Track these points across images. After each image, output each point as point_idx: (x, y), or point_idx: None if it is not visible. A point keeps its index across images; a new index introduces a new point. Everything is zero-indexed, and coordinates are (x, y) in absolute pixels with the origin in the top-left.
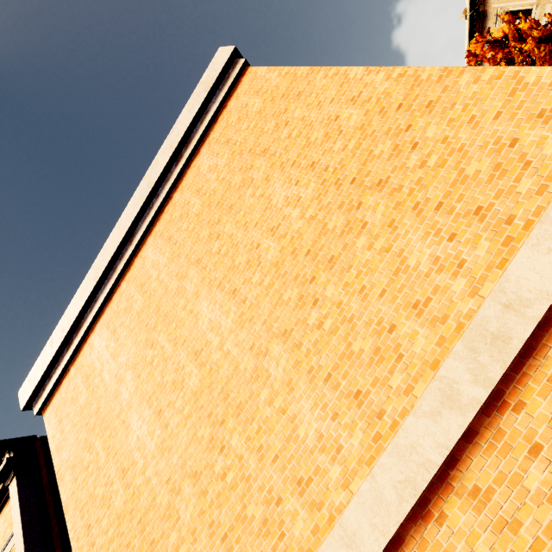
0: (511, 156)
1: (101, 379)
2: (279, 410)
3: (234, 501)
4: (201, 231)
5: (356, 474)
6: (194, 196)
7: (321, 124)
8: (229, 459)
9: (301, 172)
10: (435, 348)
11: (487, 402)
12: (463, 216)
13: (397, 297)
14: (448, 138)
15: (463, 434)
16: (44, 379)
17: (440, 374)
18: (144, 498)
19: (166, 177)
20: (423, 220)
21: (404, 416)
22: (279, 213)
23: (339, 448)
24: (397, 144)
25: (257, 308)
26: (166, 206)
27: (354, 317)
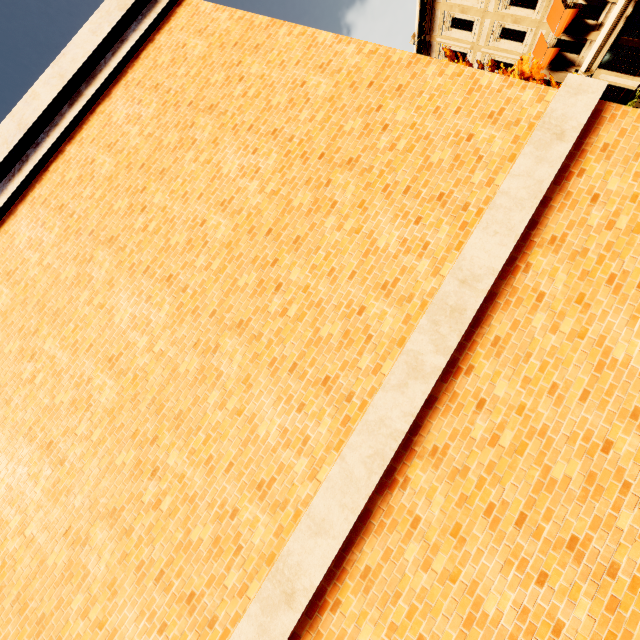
0: (468, 149)
1: None
2: (234, 412)
3: (173, 530)
4: (115, 200)
5: (324, 462)
6: (103, 152)
7: (284, 87)
8: (166, 482)
9: (260, 139)
10: (402, 326)
11: (445, 370)
12: (428, 201)
13: (367, 278)
14: (416, 124)
15: (425, 402)
16: None
17: (407, 348)
18: (24, 565)
19: (51, 119)
20: (393, 202)
21: (373, 394)
22: (231, 184)
23: (306, 439)
24: (368, 123)
25: (203, 297)
26: (52, 162)
27: (323, 301)
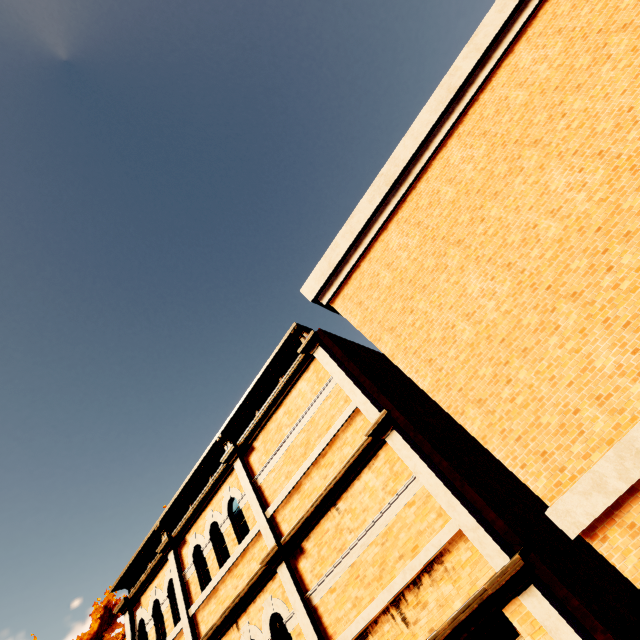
0: None
1: (410, 261)
2: None
3: (634, 299)
4: (534, 117)
5: None
6: (514, 90)
7: None
8: (621, 273)
9: None
10: None
11: None
12: None
13: None
14: None
15: None
16: (331, 276)
17: None
18: (503, 325)
19: (468, 81)
20: None
21: None
22: None
23: None
24: None
25: (639, 158)
26: (469, 109)
27: None
